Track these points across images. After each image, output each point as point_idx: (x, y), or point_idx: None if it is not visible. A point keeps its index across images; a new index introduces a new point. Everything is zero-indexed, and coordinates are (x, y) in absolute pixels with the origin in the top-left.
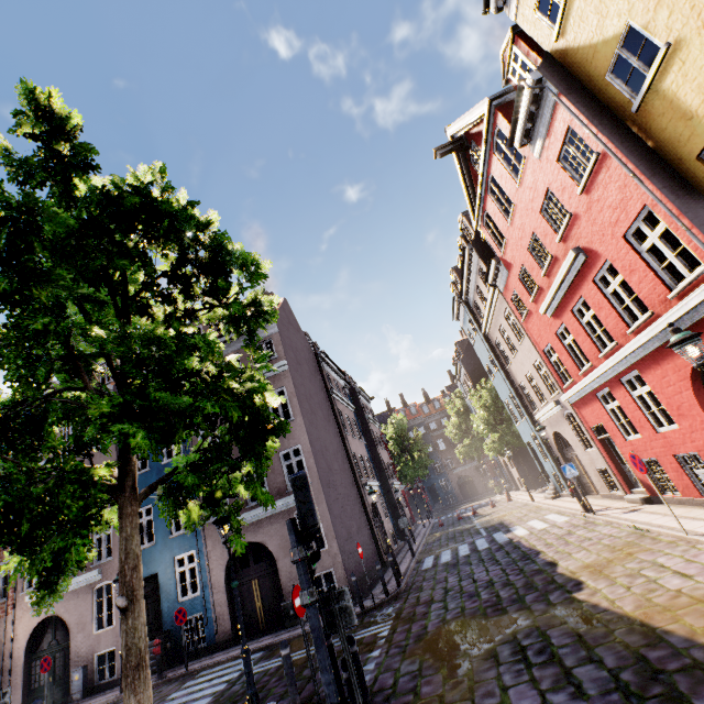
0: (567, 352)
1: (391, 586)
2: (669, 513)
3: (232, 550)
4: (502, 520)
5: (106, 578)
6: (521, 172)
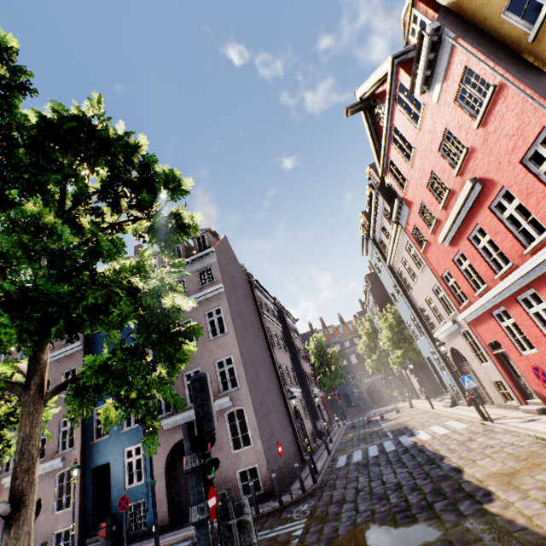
0: (463, 276)
1: (307, 483)
2: None
3: (172, 445)
4: (406, 425)
5: (67, 465)
6: (421, 117)
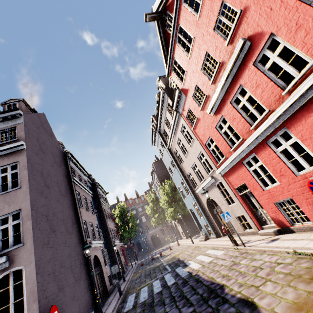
0: (223, 138)
1: None
2: (312, 237)
3: None
4: (178, 258)
5: None
6: (202, 2)
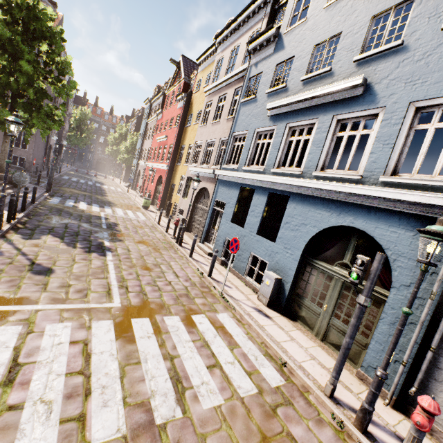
0: (154, 154)
1: None
2: (140, 199)
3: None
4: (103, 182)
5: None
6: (176, 104)
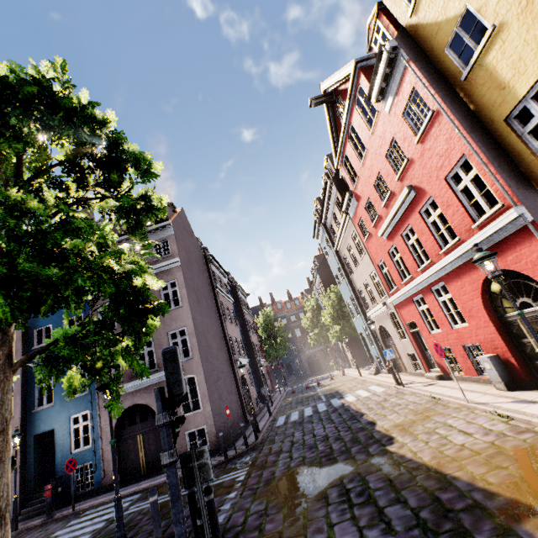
0: (395, 266)
1: (250, 439)
2: (455, 386)
3: (122, 411)
4: (337, 390)
5: None
6: (375, 123)
